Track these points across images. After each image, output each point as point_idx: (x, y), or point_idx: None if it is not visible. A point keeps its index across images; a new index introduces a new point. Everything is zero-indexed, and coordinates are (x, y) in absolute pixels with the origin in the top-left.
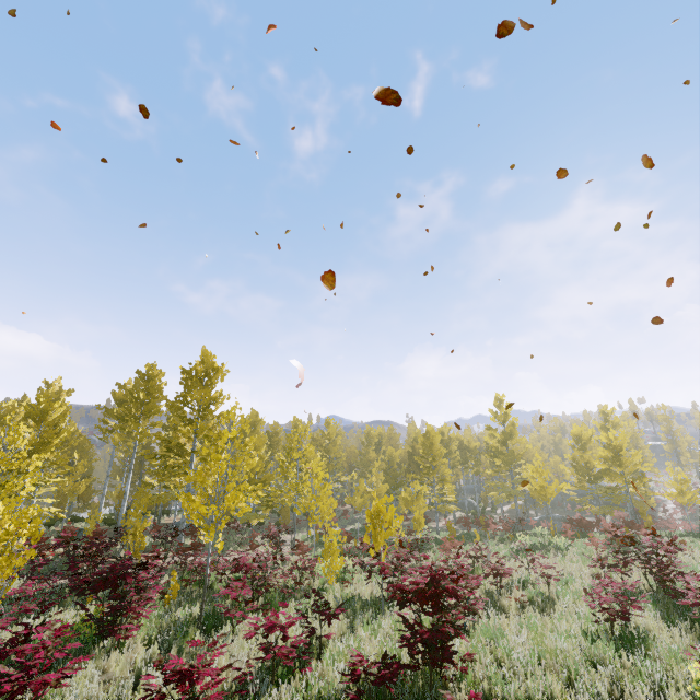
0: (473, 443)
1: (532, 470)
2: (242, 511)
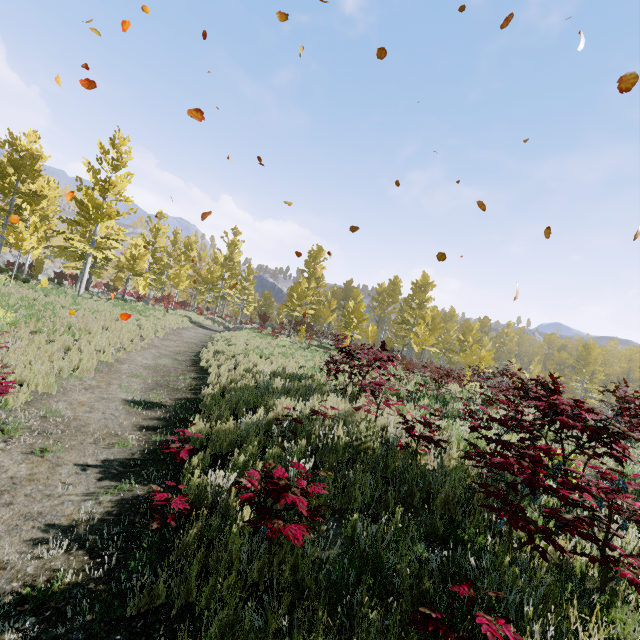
0: None
1: None
2: (429, 344)
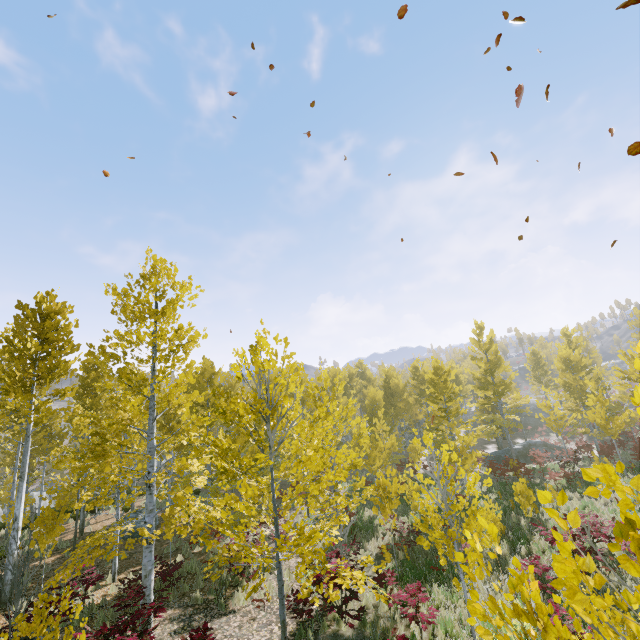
0: None
1: (592, 401)
2: None
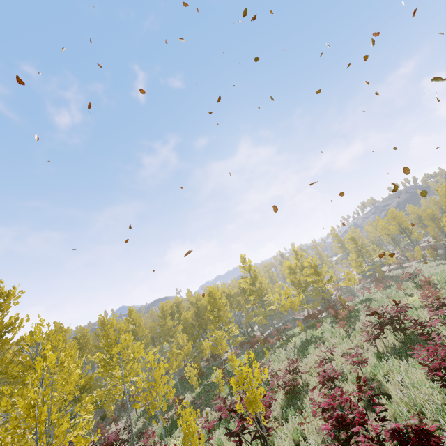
0: (232, 291)
1: (283, 294)
2: None
